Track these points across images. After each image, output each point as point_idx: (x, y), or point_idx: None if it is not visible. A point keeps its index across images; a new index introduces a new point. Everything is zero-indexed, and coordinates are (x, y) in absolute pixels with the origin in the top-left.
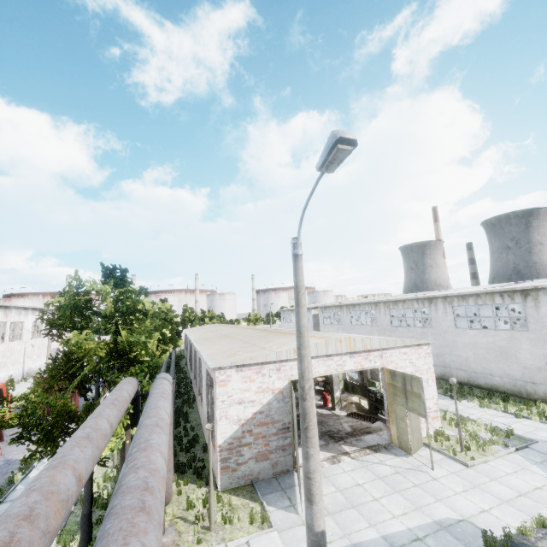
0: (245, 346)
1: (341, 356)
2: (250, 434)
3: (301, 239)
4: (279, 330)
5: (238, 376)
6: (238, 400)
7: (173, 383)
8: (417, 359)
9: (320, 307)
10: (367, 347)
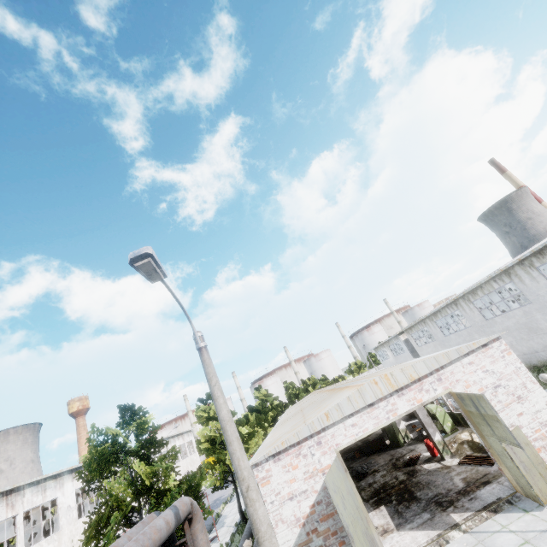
0: (296, 423)
1: (387, 400)
2: (317, 534)
3: (199, 332)
4: (343, 384)
5: (277, 467)
6: (287, 496)
7: (192, 505)
8: (492, 363)
9: (405, 330)
10: (413, 376)
